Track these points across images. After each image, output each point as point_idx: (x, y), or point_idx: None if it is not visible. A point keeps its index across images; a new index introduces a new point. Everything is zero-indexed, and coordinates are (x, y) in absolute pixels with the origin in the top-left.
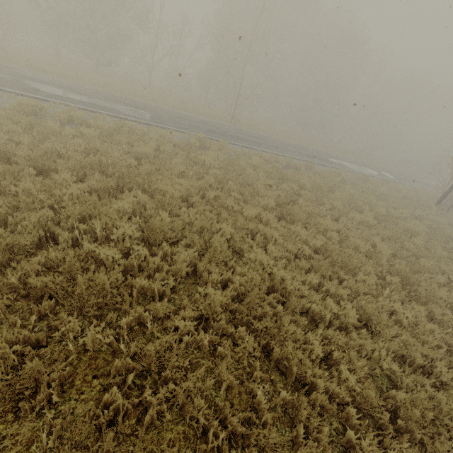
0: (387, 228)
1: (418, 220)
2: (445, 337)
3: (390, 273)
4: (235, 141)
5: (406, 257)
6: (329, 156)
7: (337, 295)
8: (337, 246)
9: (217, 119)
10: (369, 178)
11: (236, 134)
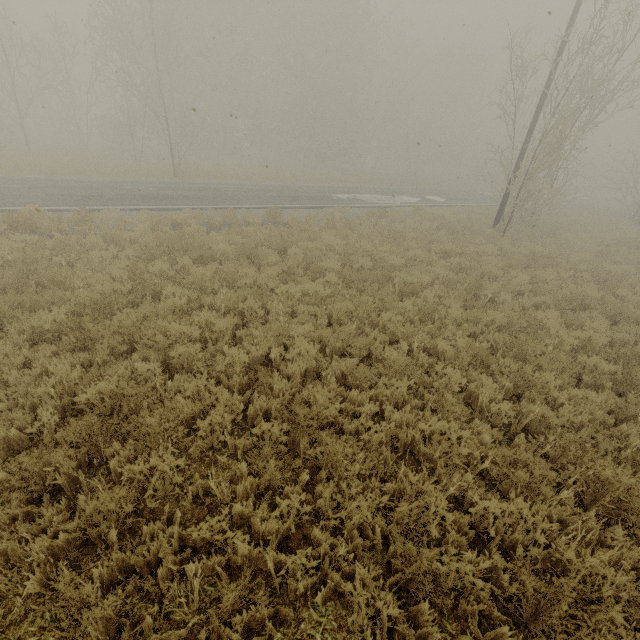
0: (367, 293)
1: (442, 261)
2: (331, 574)
3: (298, 403)
4: (138, 205)
5: (366, 347)
6: (338, 192)
7: (29, 555)
8: (184, 376)
9: (148, 176)
10: (385, 210)
11: (154, 191)
